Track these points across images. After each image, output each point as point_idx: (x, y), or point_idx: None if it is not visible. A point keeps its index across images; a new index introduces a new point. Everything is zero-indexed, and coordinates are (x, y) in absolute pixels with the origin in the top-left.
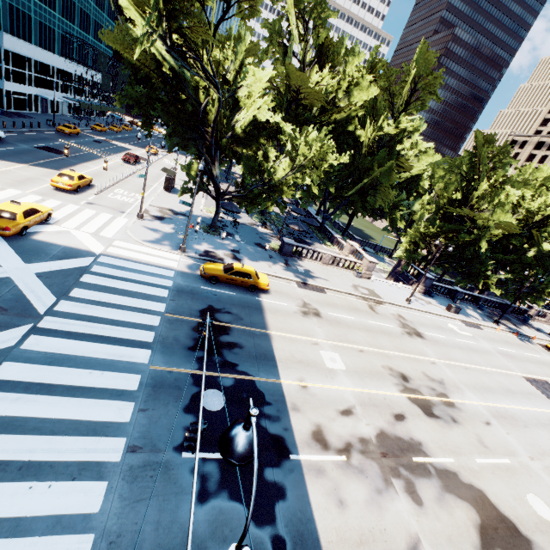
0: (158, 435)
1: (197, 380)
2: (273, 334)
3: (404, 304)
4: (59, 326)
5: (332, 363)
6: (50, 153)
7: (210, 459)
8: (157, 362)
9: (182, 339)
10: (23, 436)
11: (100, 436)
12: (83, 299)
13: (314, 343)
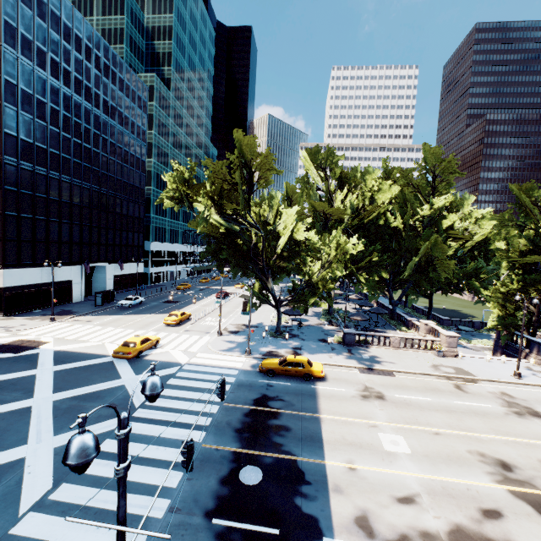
0: (196, 500)
1: (239, 457)
2: (324, 417)
3: (511, 380)
4: (145, 415)
5: (392, 445)
6: (169, 304)
7: (236, 528)
8: (209, 441)
9: (234, 422)
10: (104, 490)
11: (152, 496)
12: (166, 396)
13: (371, 425)
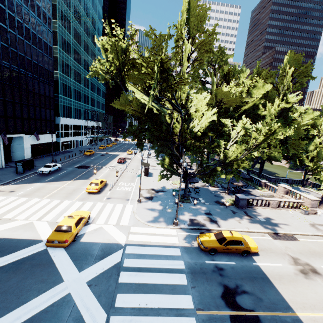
0: None
1: None
2: (303, 317)
3: None
4: None
5: None
6: (82, 169)
7: None
8: None
9: None
10: None
11: None
12: (126, 308)
13: None
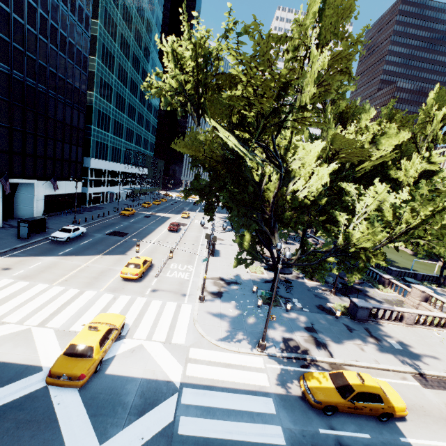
0: None
1: None
2: None
3: None
4: None
5: None
6: (116, 237)
7: None
8: None
9: None
10: None
11: None
12: None
13: None
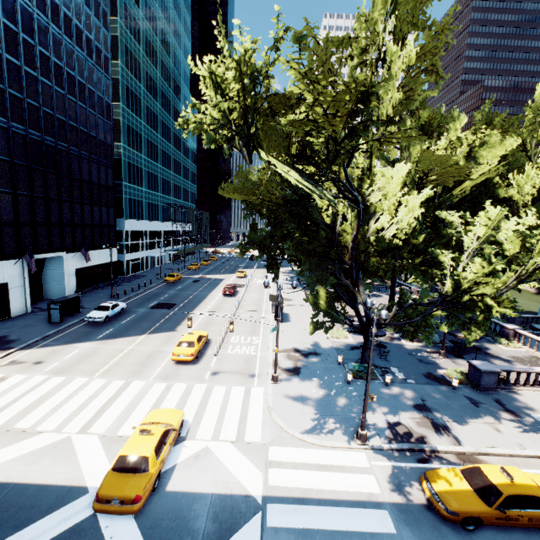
0: None
1: None
2: None
3: None
4: None
5: None
6: (163, 310)
7: None
8: None
9: None
10: None
11: None
12: None
13: None
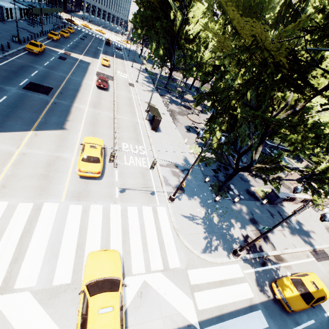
0: None
1: None
2: None
3: None
4: None
5: None
6: (39, 95)
7: None
8: None
9: None
10: None
11: None
12: None
13: None
